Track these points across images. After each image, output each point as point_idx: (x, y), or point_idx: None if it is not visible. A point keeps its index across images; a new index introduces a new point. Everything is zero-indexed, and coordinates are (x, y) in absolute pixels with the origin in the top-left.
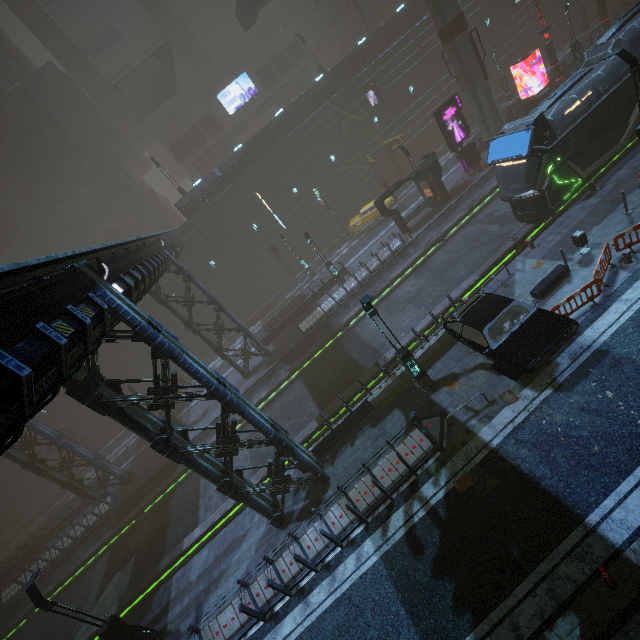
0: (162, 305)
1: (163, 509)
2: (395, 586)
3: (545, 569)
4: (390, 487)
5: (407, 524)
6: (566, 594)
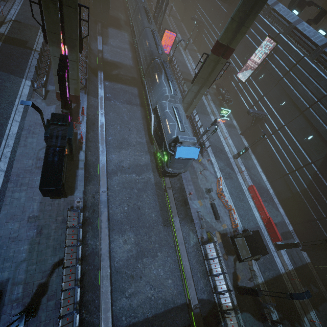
0: None
1: None
2: None
3: (290, 291)
4: None
5: None
6: (293, 290)
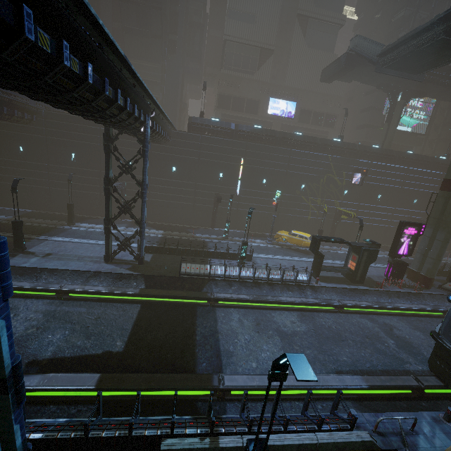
0: (104, 150)
1: None
2: None
3: None
4: None
5: None
6: None
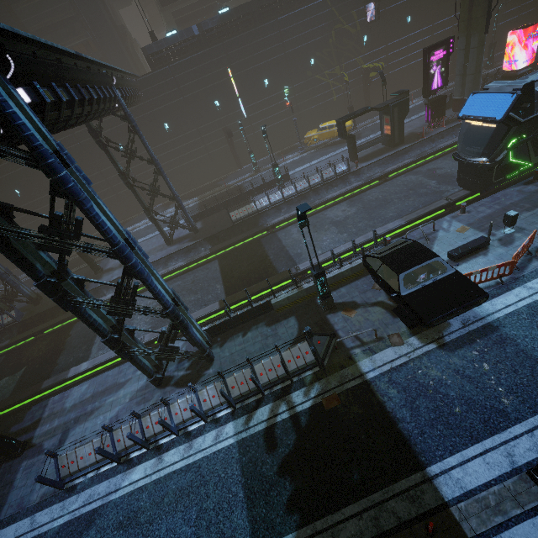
0: (100, 147)
1: (62, 335)
2: (242, 470)
3: (377, 499)
4: (265, 384)
5: (270, 421)
6: (388, 526)
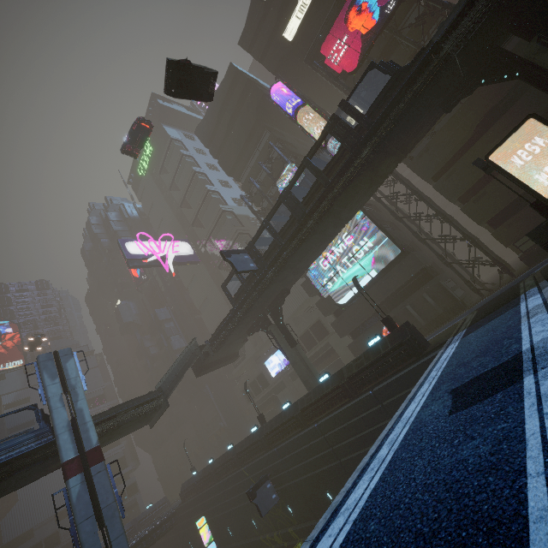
0: None
1: None
2: None
3: None
4: None
5: None
6: None
